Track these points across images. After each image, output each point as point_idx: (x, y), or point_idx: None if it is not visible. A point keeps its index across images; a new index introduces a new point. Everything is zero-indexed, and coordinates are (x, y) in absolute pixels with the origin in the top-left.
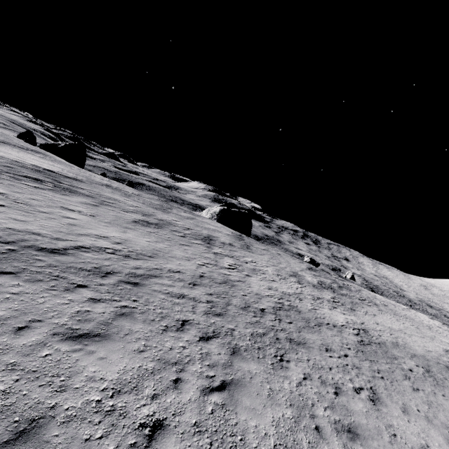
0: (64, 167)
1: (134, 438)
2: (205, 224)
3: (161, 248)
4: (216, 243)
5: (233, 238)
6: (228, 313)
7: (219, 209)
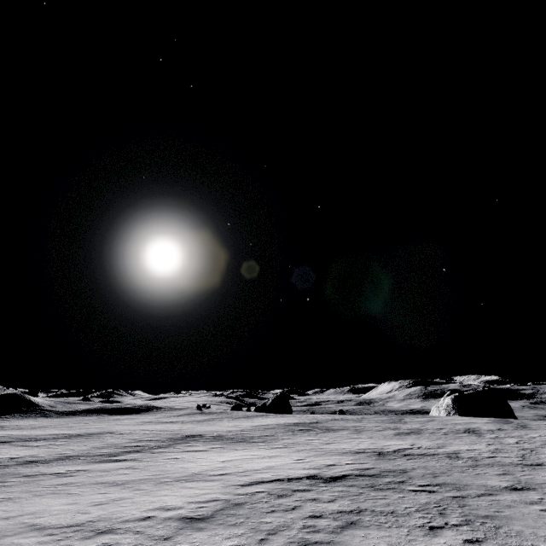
0: (294, 418)
1: (524, 480)
2: (450, 421)
3: (441, 442)
4: (482, 431)
5: (495, 423)
6: (542, 459)
7: (450, 399)
